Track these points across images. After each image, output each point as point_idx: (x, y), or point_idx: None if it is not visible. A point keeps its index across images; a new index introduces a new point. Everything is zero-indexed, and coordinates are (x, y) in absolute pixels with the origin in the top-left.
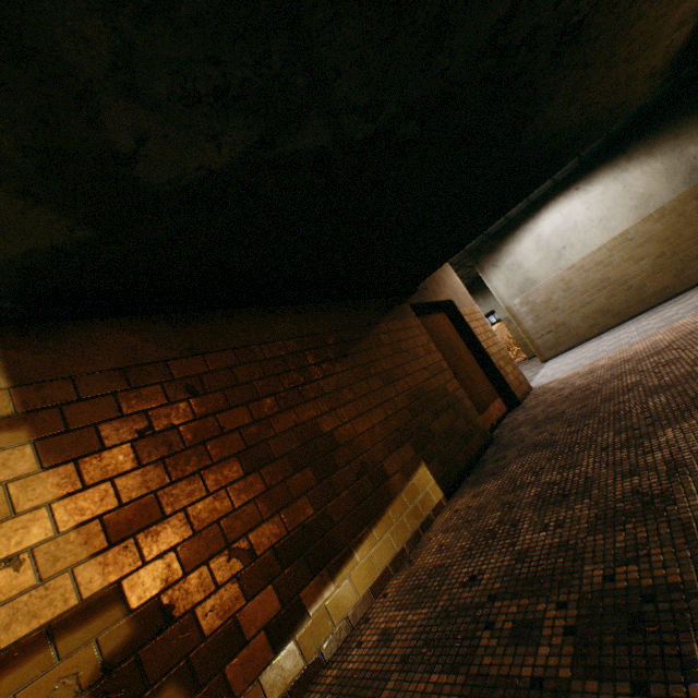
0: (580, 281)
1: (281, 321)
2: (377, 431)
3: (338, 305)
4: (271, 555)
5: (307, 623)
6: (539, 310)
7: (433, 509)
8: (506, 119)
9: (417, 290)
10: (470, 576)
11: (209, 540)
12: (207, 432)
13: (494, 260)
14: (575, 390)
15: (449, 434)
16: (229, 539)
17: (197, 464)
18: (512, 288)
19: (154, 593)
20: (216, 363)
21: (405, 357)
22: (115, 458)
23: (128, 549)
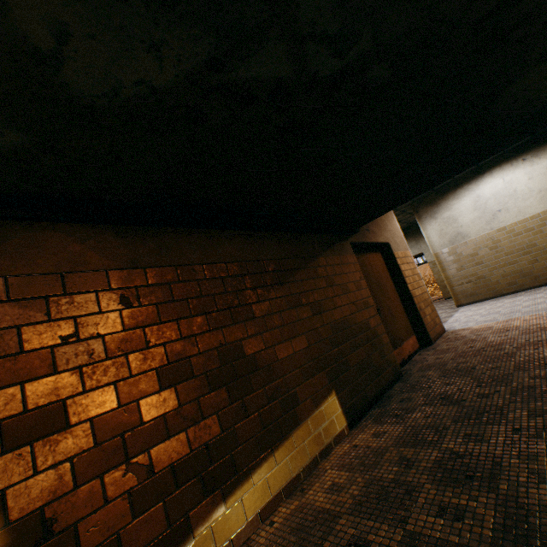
0: (508, 243)
1: (228, 244)
2: (297, 358)
3: (284, 236)
4: (168, 473)
5: (189, 544)
6: (464, 261)
7: (334, 437)
8: (487, 76)
9: (359, 231)
10: (354, 542)
11: (109, 453)
12: (132, 344)
13: (433, 211)
14: (487, 346)
15: (363, 367)
16: (130, 453)
17: (115, 375)
18: (443, 238)
19: (38, 505)
20: (156, 278)
21: (336, 290)
22: (30, 362)
23: (21, 457)
